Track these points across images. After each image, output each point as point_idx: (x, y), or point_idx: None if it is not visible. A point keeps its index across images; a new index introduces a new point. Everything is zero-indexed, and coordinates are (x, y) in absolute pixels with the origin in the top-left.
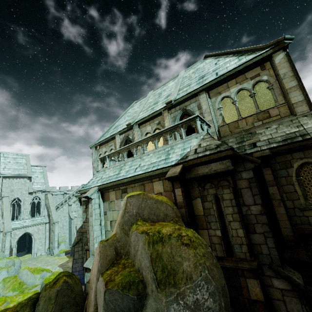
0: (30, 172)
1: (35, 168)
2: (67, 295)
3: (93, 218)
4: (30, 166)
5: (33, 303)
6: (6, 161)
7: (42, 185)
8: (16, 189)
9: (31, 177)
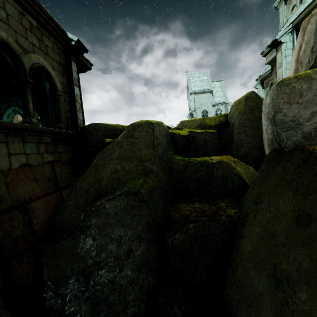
0: (211, 87)
1: (214, 83)
2: (255, 102)
3: (283, 67)
4: (211, 82)
5: (225, 116)
6: (194, 80)
7: (222, 98)
8: (203, 103)
9: (213, 92)
